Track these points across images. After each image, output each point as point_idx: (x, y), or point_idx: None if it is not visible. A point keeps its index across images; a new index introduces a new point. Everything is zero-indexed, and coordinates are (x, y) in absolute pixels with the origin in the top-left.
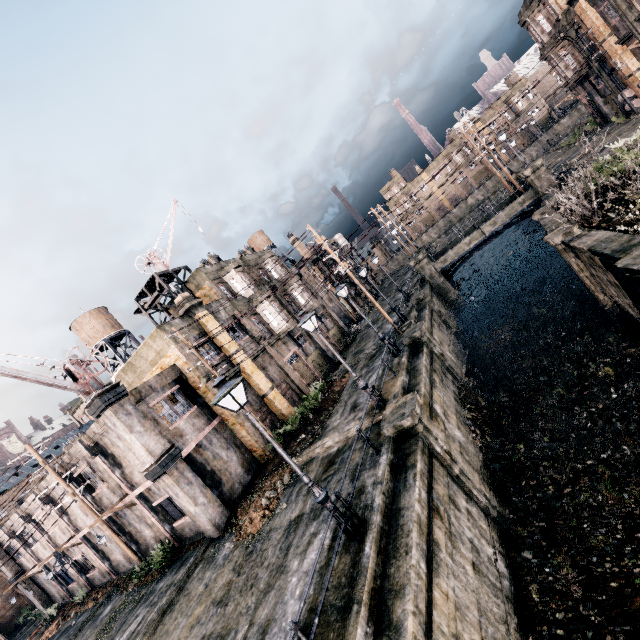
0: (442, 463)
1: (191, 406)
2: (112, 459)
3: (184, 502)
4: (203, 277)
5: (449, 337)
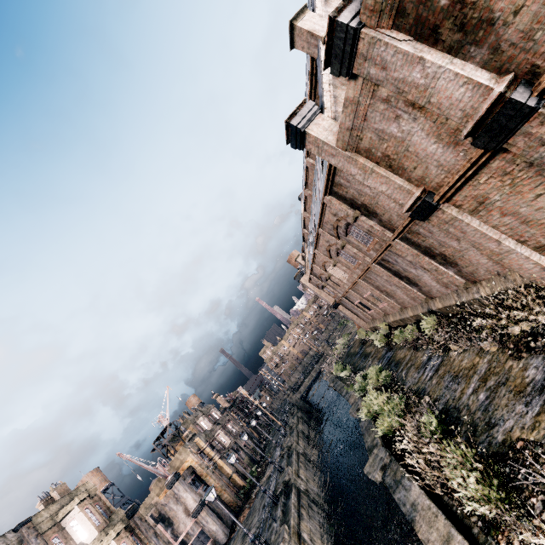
0: (303, 456)
1: (201, 484)
2: (167, 521)
3: (211, 525)
4: (189, 422)
5: (308, 428)
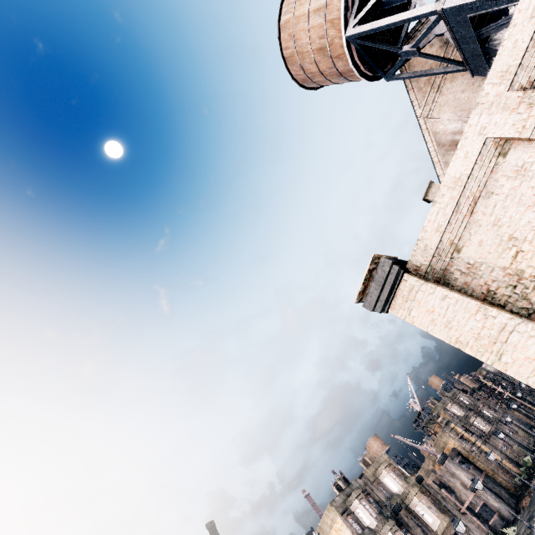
0: None
1: (470, 465)
2: (449, 489)
3: (491, 501)
4: (439, 409)
5: None
